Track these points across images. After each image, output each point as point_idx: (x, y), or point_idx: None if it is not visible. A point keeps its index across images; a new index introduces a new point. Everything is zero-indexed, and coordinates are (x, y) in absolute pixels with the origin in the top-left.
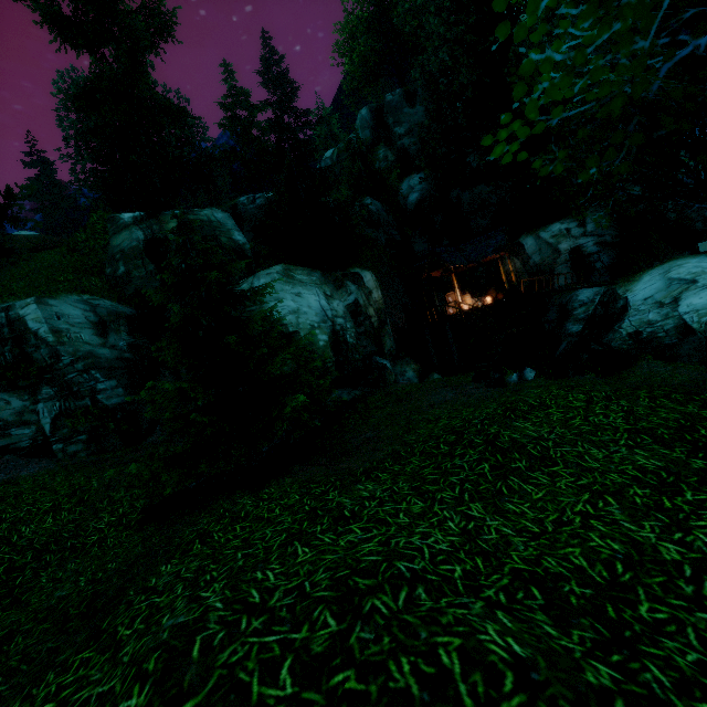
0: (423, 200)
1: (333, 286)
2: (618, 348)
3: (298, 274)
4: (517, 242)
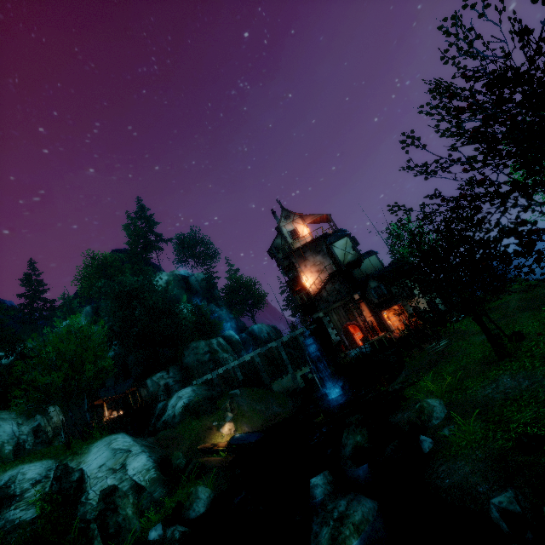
0: (117, 355)
1: (25, 418)
2: (158, 427)
3: (3, 414)
4: (145, 381)
